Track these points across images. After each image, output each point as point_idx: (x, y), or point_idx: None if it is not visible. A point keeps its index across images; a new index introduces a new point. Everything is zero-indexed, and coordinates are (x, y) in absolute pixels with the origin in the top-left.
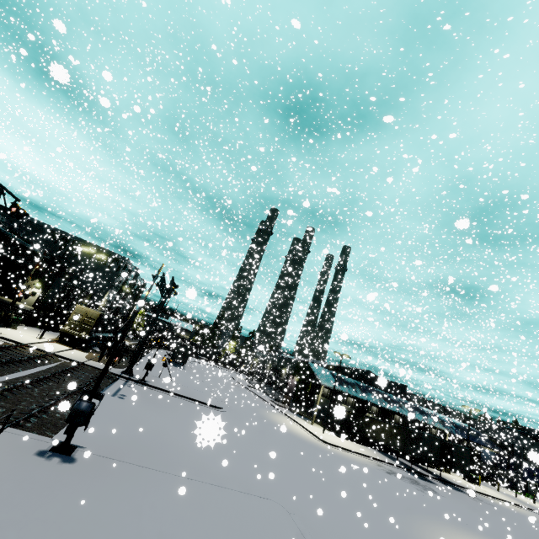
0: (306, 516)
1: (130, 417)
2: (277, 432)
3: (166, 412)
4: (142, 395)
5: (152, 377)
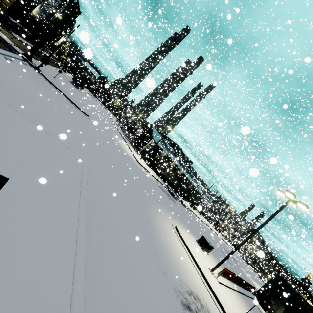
0: (96, 172)
1: (3, 68)
2: (114, 144)
3: (41, 89)
4: (30, 72)
5: (48, 74)
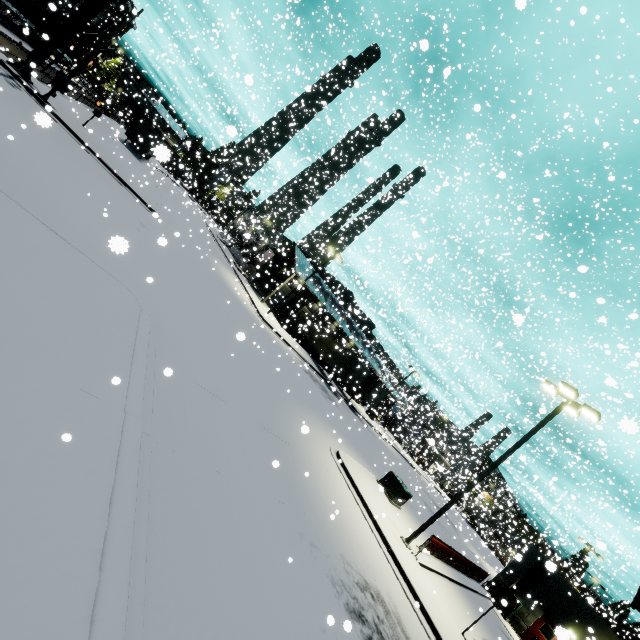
0: (171, 332)
1: None
2: (213, 277)
3: (50, 144)
4: (25, 105)
5: (70, 116)
